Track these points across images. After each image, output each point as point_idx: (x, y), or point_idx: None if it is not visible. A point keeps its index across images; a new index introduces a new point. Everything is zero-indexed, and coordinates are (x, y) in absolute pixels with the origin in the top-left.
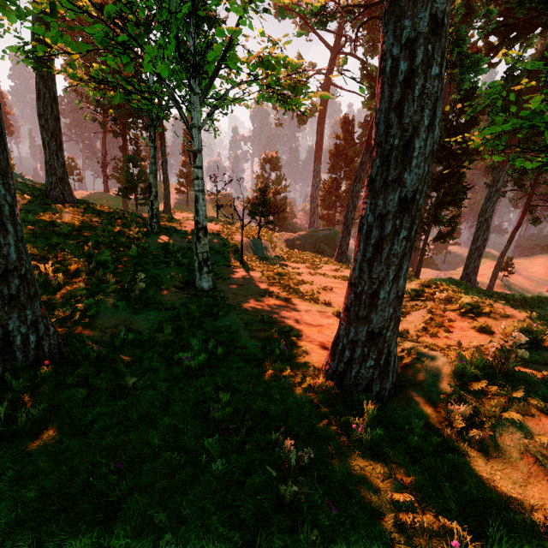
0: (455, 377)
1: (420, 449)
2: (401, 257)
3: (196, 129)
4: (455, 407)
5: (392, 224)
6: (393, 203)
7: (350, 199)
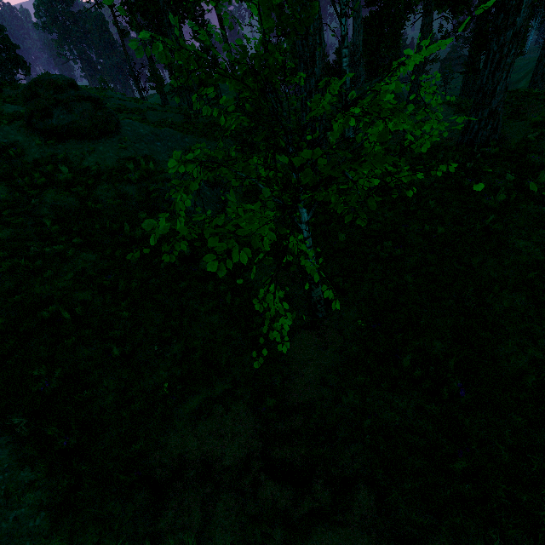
0: (531, 126)
1: (516, 150)
2: (509, 65)
3: (344, 18)
4: (531, 134)
5: (507, 48)
6: (509, 37)
7: (421, 37)
